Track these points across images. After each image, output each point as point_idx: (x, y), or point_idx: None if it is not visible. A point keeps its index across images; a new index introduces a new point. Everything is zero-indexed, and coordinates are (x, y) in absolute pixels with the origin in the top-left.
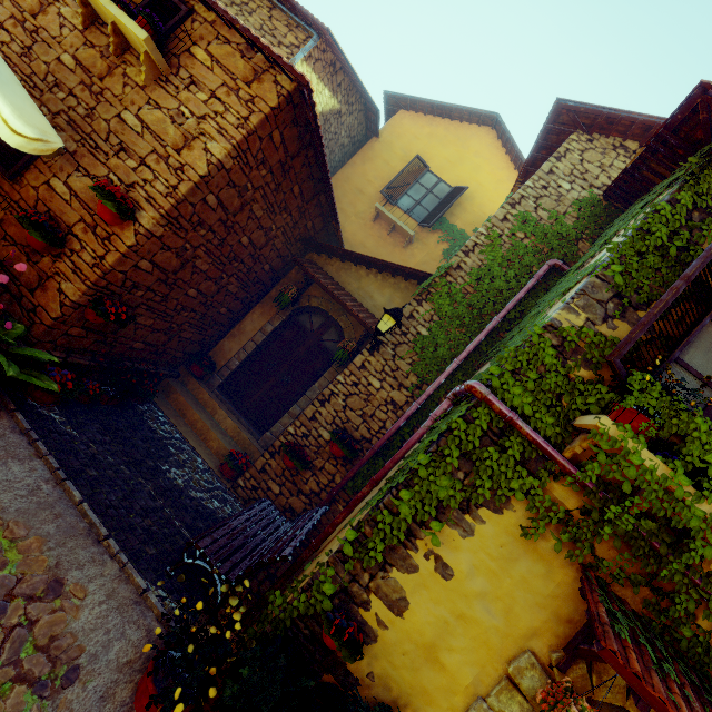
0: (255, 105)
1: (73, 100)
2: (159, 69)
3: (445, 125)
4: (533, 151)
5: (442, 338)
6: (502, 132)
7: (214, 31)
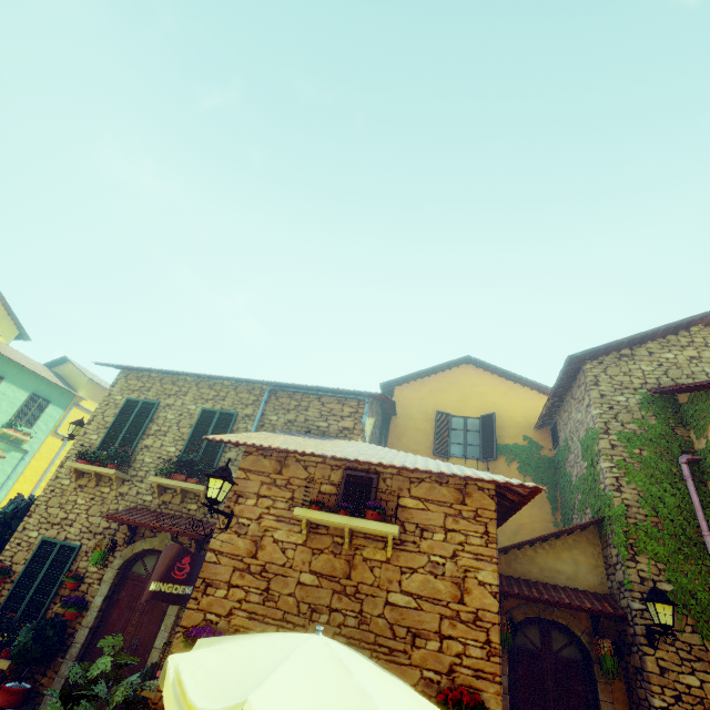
0: (482, 516)
1: (338, 615)
2: (392, 537)
3: (434, 379)
4: (558, 382)
5: (687, 583)
6: (478, 364)
7: (404, 478)
